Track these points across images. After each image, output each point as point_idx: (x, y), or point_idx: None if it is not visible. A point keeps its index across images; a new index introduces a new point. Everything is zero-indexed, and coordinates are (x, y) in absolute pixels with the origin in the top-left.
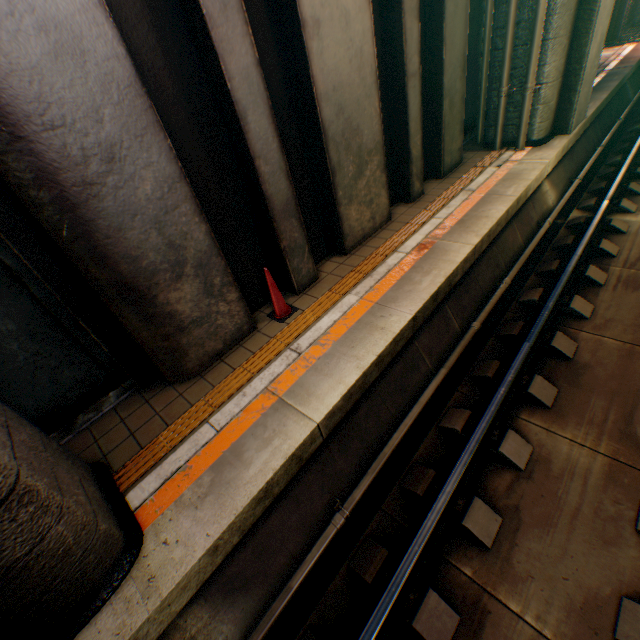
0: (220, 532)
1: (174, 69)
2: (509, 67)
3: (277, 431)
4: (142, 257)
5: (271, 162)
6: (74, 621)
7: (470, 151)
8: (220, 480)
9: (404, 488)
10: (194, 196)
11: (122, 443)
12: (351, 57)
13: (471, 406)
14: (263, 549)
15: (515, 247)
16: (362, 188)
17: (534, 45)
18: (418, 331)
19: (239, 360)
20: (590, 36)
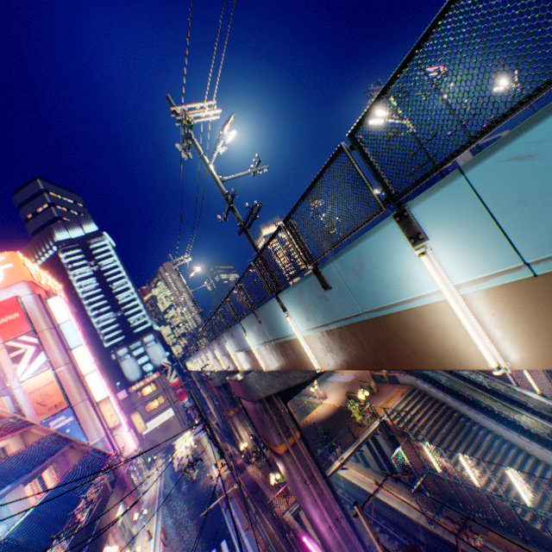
0: None
1: None
2: None
3: None
4: None
5: None
6: None
7: None
8: None
9: None
10: None
11: None
12: None
13: None
14: None
15: None
16: None
17: None
18: None
19: None
20: None
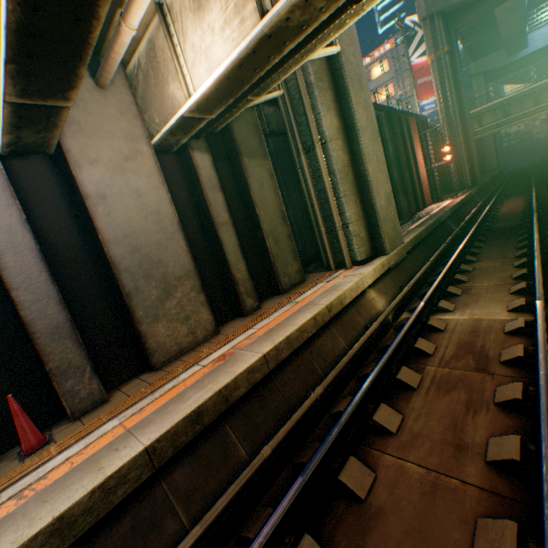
0: None
1: None
2: (321, 215)
3: None
4: None
5: (37, 291)
6: None
7: (317, 271)
8: None
9: None
10: None
11: None
12: (147, 214)
13: None
14: None
15: (338, 350)
16: (173, 306)
17: (330, 201)
18: (173, 465)
19: None
20: (372, 193)
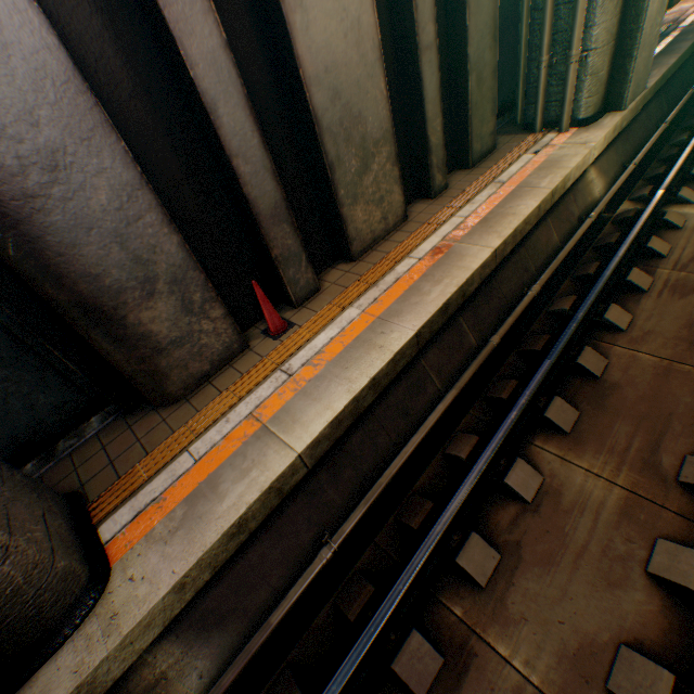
0: (186, 569)
1: (128, 57)
2: (550, 31)
3: (256, 461)
4: (104, 275)
5: (252, 161)
6: (34, 657)
7: (507, 134)
8: (193, 514)
9: (400, 520)
10: (160, 204)
11: (101, 472)
12: (346, 30)
13: (482, 431)
14: (241, 584)
15: (549, 248)
16: (369, 185)
17: (579, 2)
18: (425, 348)
19: (227, 382)
20: None
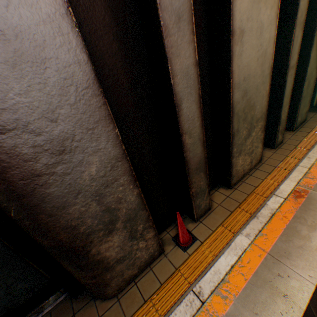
0: None
1: (129, 68)
2: None
3: None
4: (80, 224)
5: (193, 135)
6: None
7: (309, 111)
8: None
9: None
10: (131, 169)
11: None
12: (258, 56)
13: None
14: None
15: None
16: (248, 143)
17: None
18: None
19: (148, 288)
20: None
